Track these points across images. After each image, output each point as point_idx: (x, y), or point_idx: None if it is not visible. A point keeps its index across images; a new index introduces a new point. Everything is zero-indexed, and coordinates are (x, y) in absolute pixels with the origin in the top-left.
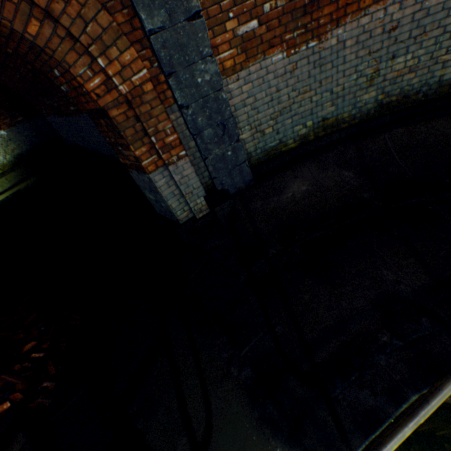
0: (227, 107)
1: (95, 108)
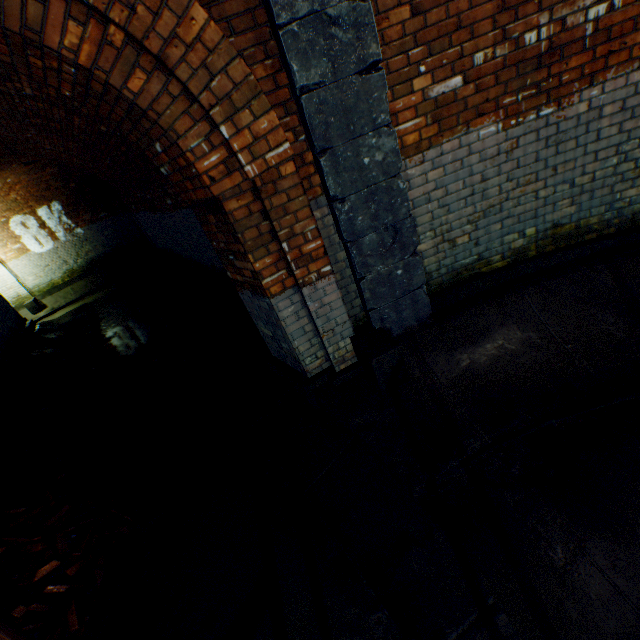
0: (404, 202)
1: (205, 197)
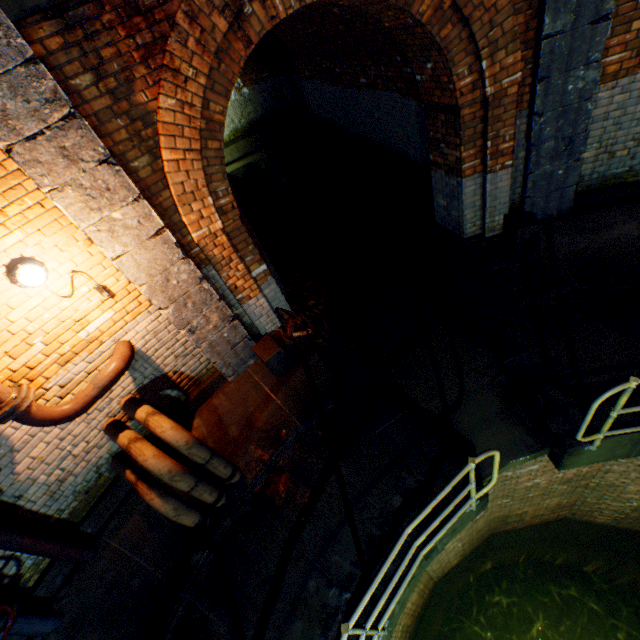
0: (585, 120)
1: (446, 104)
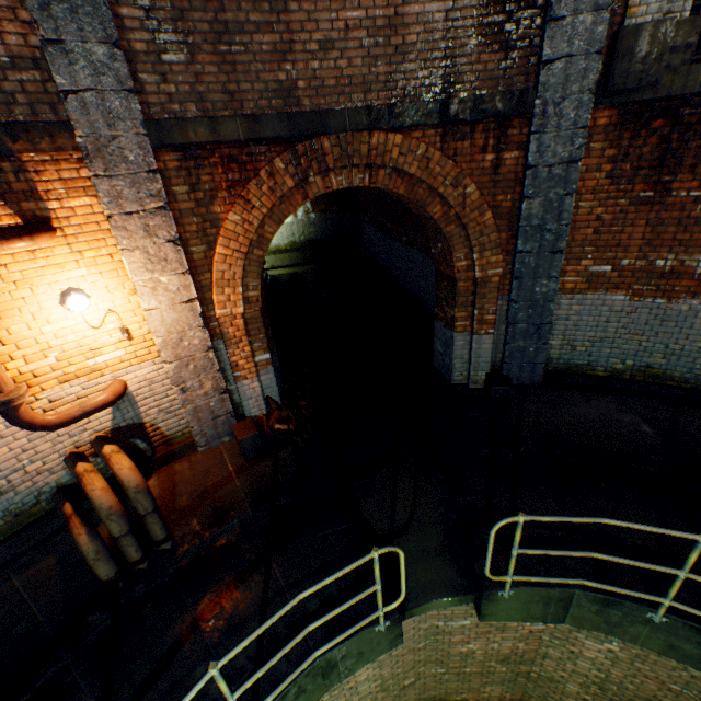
0: (550, 315)
1: (448, 274)
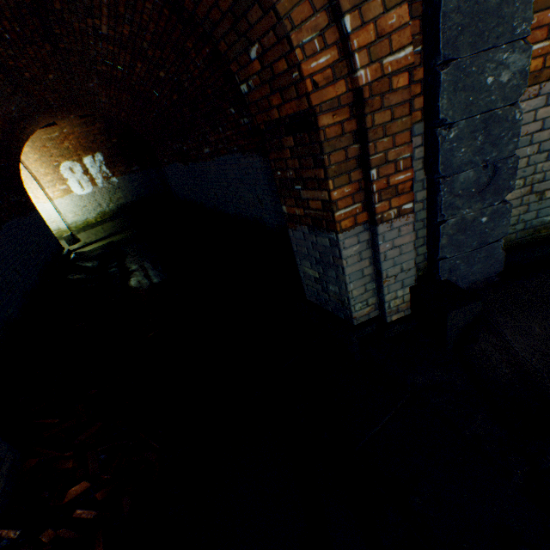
0: (514, 137)
1: (293, 112)
